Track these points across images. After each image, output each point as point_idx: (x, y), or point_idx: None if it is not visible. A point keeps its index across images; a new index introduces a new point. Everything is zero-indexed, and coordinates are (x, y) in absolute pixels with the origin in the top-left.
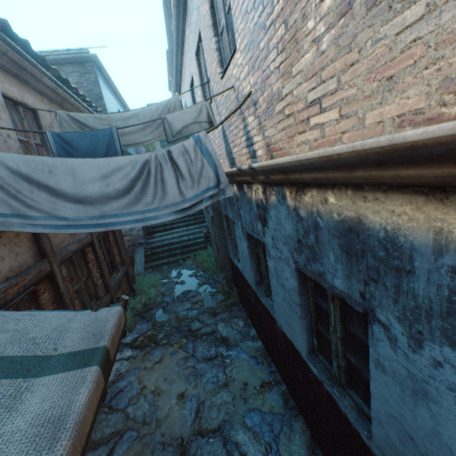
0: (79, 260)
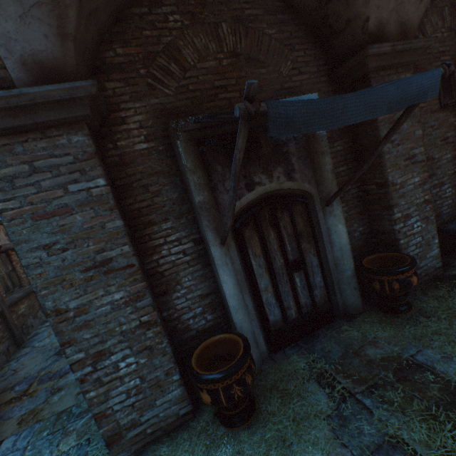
0: (4, 259)
